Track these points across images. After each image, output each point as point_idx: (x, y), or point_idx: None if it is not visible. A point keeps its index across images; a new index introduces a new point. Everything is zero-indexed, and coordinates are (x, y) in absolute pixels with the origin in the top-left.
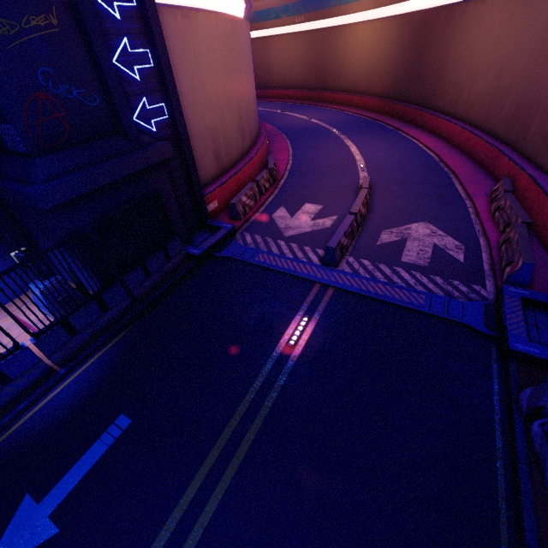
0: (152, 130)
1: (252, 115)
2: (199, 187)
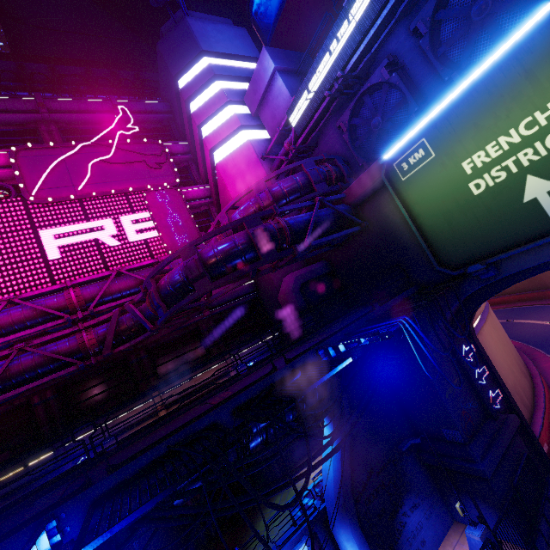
0: (498, 407)
1: (518, 354)
2: (535, 437)
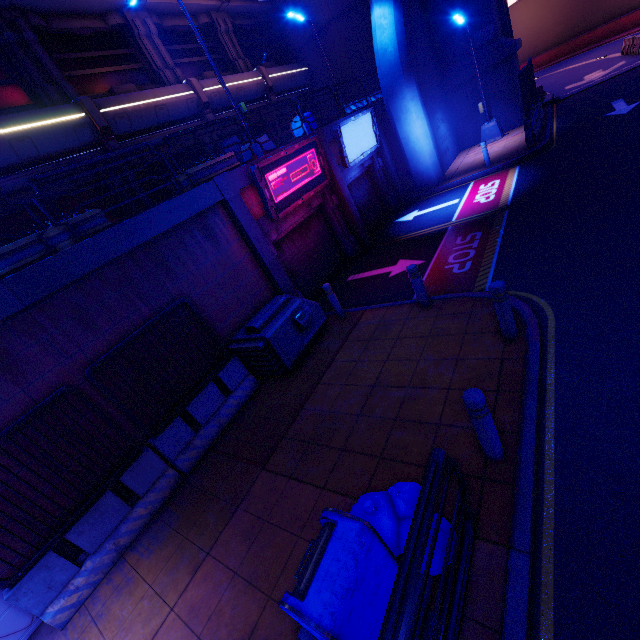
0: None
1: None
2: None
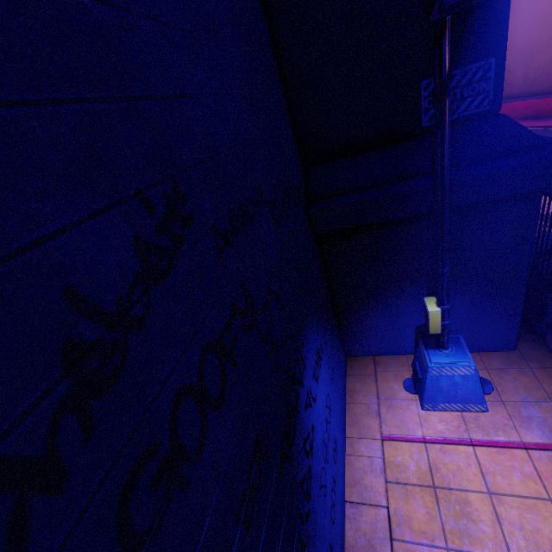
0: None
1: None
2: None
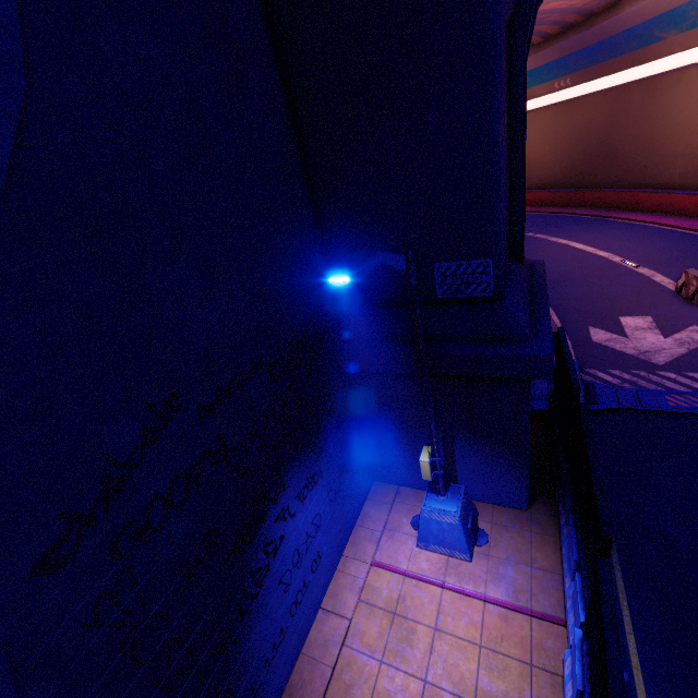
0: None
1: None
2: None
